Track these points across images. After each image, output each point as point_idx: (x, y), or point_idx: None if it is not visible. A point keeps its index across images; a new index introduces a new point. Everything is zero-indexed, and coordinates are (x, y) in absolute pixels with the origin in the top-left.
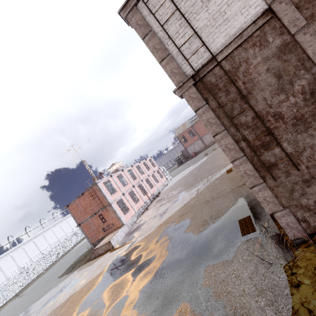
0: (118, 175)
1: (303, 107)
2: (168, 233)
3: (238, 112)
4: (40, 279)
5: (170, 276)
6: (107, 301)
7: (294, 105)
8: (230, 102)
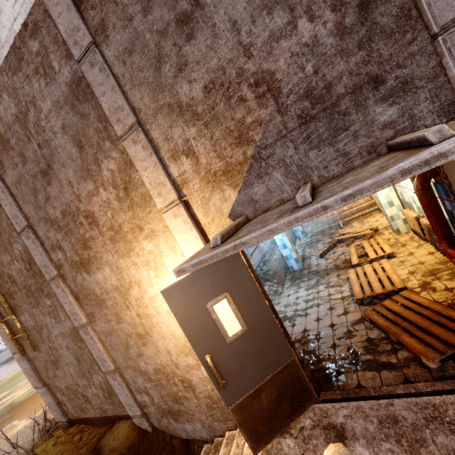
0: None
1: (28, 278)
2: None
3: None
4: None
5: None
6: None
7: (21, 272)
8: None
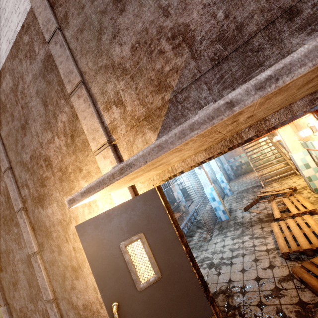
0: None
1: (6, 209)
2: None
3: None
4: None
5: None
6: None
7: (2, 204)
8: None
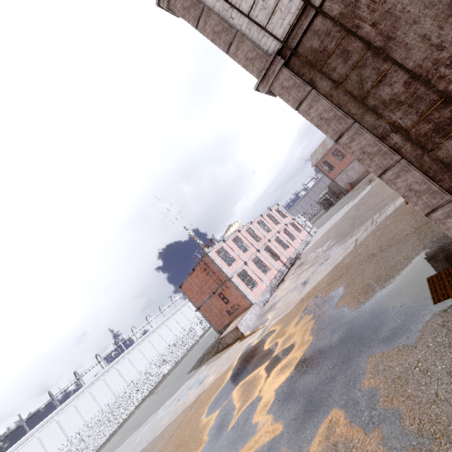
0: (234, 238)
1: None
2: (312, 311)
3: (374, 83)
4: (171, 375)
5: (314, 371)
6: (237, 403)
7: None
8: (354, 71)
